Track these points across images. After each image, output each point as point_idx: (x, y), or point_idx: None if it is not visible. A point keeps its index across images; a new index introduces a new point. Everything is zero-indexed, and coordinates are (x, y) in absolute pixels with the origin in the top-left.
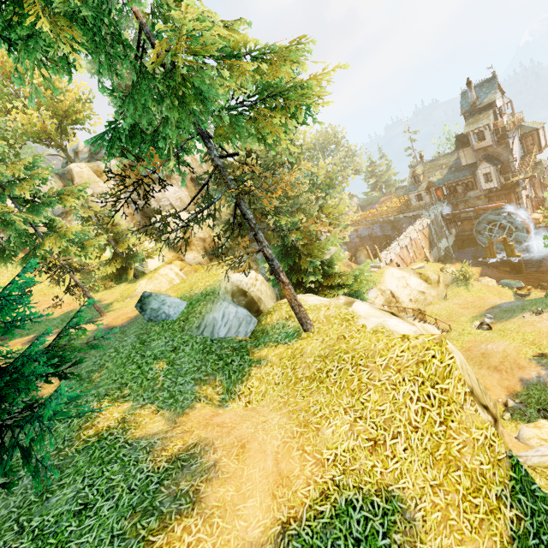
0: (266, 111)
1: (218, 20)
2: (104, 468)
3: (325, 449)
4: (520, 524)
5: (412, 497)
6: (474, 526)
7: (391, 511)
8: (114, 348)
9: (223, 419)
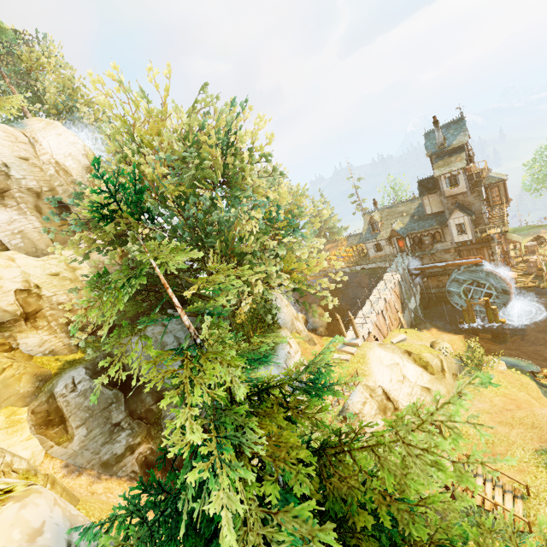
0: None
1: None
2: None
3: None
4: None
5: None
6: None
7: None
8: None
9: None
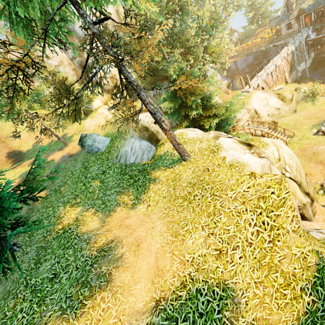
0: None
1: None
2: (65, 252)
3: (187, 253)
4: (313, 305)
5: (240, 288)
6: (281, 306)
7: (225, 297)
8: (70, 171)
9: (130, 221)
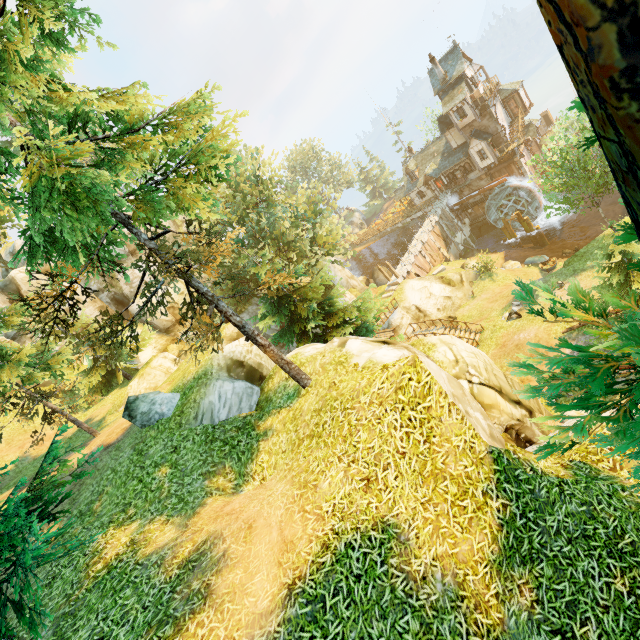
0: (180, 183)
1: (108, 92)
2: (117, 597)
3: (324, 502)
4: (506, 510)
5: (405, 519)
6: (464, 526)
7: (387, 539)
8: (110, 469)
9: (233, 506)
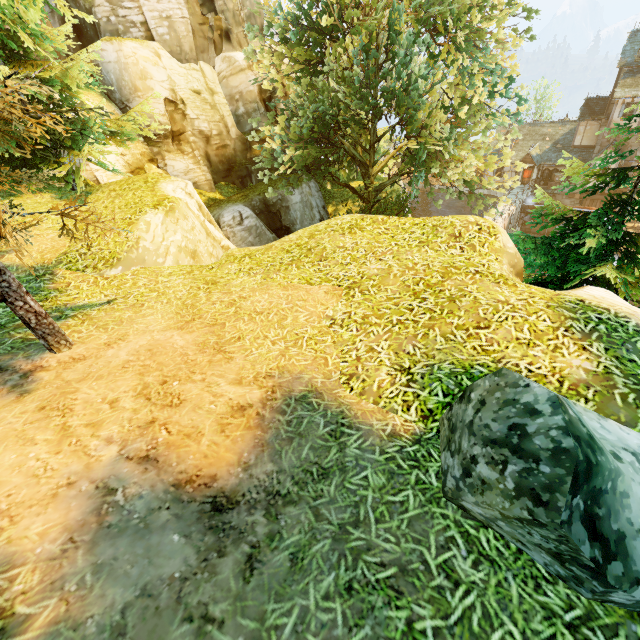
0: None
1: None
2: None
3: None
4: None
5: None
6: None
7: None
8: None
9: None
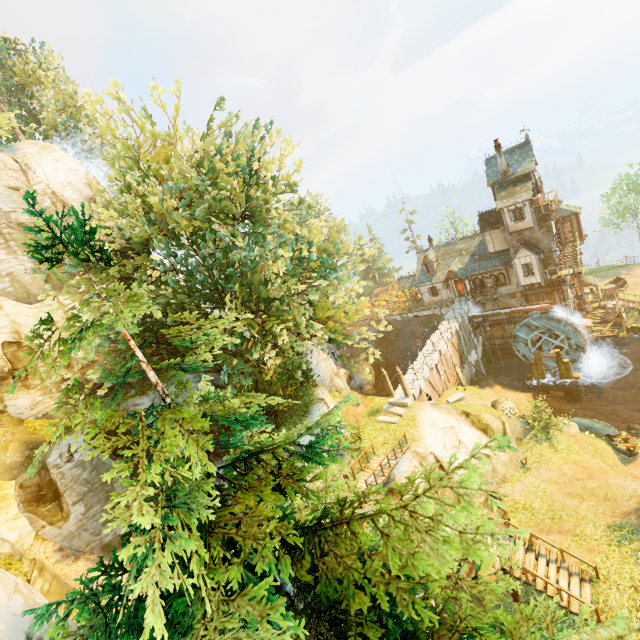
0: None
1: None
2: None
3: None
4: None
5: None
6: None
7: None
8: None
9: None
